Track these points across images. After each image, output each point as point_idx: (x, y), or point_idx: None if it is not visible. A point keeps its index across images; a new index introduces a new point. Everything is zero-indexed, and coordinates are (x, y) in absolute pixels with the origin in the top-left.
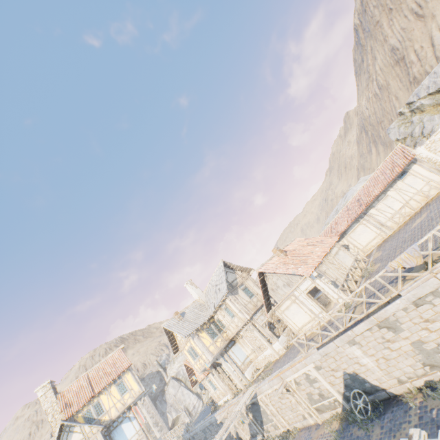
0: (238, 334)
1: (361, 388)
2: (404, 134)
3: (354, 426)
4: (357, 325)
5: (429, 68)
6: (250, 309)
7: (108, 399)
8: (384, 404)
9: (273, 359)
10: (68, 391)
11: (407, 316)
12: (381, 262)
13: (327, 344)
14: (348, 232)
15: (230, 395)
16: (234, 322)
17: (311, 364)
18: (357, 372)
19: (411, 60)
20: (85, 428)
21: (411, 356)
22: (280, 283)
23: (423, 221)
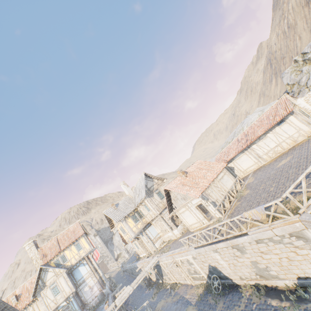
0: (153, 220)
1: (218, 275)
2: (294, 81)
3: (210, 295)
4: (219, 243)
5: None
6: (160, 207)
7: (70, 253)
8: (230, 287)
9: (173, 238)
10: (45, 247)
11: (250, 246)
12: (250, 190)
13: (200, 247)
14: (235, 158)
15: (146, 255)
16: (149, 214)
17: (190, 255)
18: (216, 267)
19: None
20: (56, 269)
21: (249, 268)
22: (179, 197)
23: (285, 164)
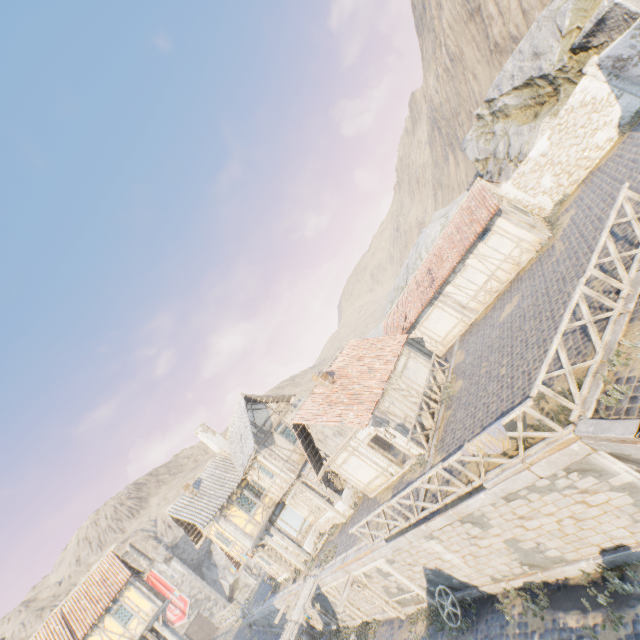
0: (287, 495)
1: (448, 584)
2: (485, 152)
3: (443, 636)
4: (432, 518)
5: (514, 29)
6: (296, 463)
7: (104, 639)
8: (477, 606)
9: (338, 521)
10: None
11: (496, 511)
12: (464, 381)
13: (398, 536)
14: (420, 319)
15: (290, 576)
16: (275, 483)
17: (380, 558)
18: (440, 568)
19: (490, 14)
20: None
21: (505, 554)
22: (329, 432)
23: (513, 313)
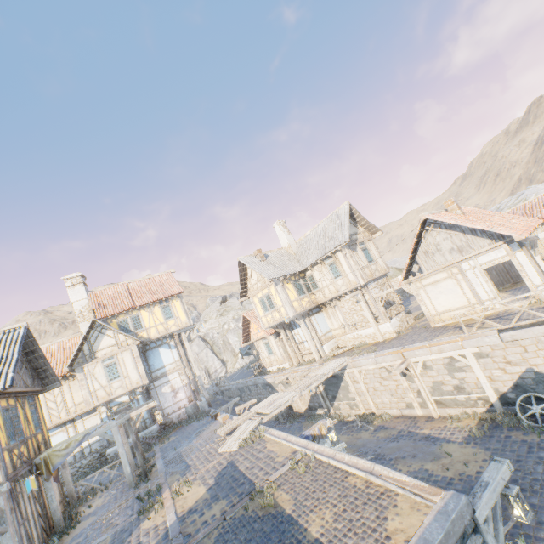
0: (332, 302)
1: None
2: None
3: (513, 430)
4: None
5: None
6: (366, 275)
7: (150, 317)
8: None
9: (369, 341)
10: (102, 293)
11: None
12: None
13: (526, 327)
14: None
15: (294, 363)
16: (335, 284)
17: (473, 347)
18: None
19: None
20: (119, 336)
21: None
22: (447, 246)
23: None
